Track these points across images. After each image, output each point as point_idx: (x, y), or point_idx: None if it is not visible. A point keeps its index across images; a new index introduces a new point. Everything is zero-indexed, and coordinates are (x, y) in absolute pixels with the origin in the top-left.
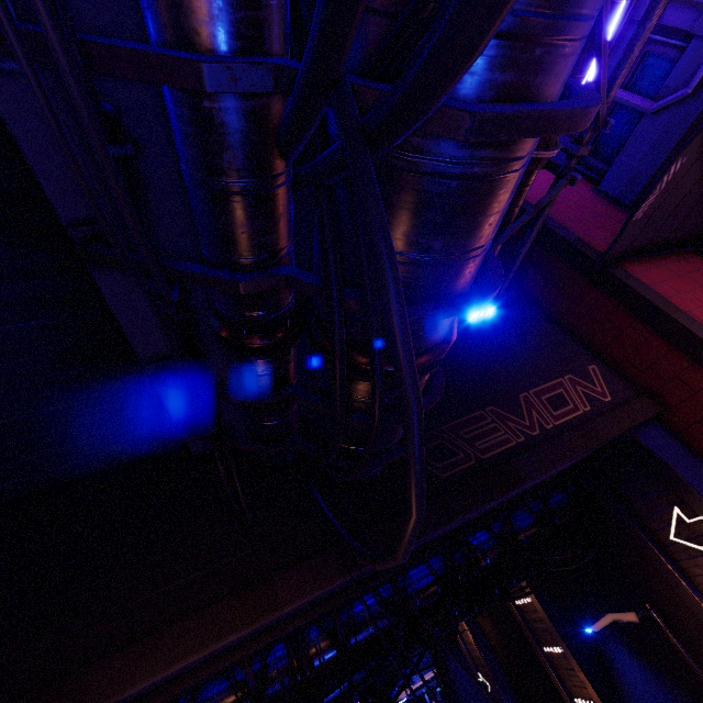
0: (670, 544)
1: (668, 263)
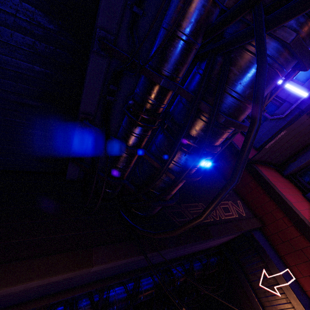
0: (258, 288)
1: (269, 170)
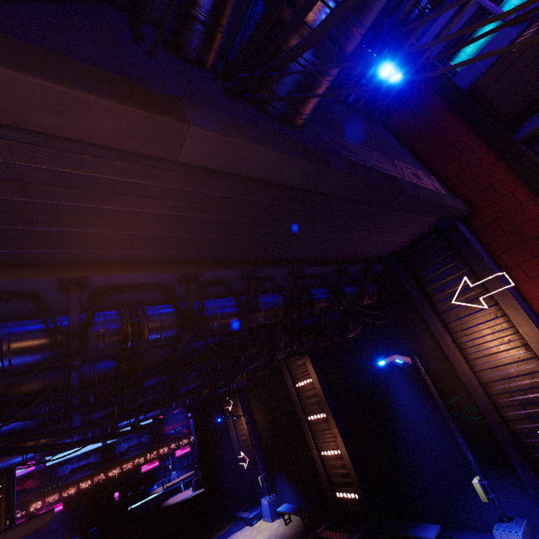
0: (446, 311)
1: None
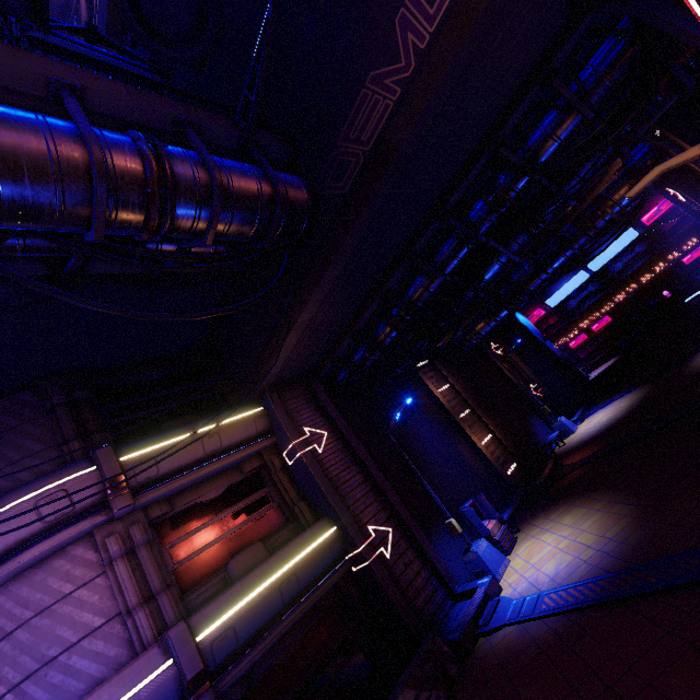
0: None
1: None
